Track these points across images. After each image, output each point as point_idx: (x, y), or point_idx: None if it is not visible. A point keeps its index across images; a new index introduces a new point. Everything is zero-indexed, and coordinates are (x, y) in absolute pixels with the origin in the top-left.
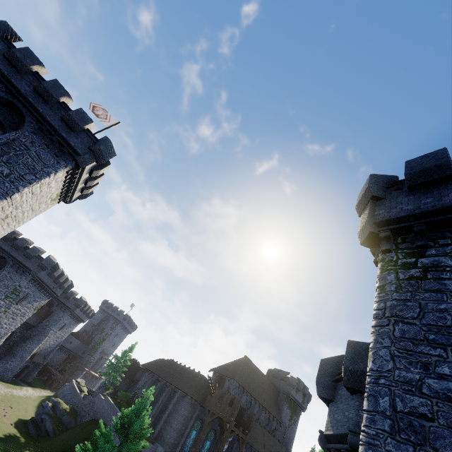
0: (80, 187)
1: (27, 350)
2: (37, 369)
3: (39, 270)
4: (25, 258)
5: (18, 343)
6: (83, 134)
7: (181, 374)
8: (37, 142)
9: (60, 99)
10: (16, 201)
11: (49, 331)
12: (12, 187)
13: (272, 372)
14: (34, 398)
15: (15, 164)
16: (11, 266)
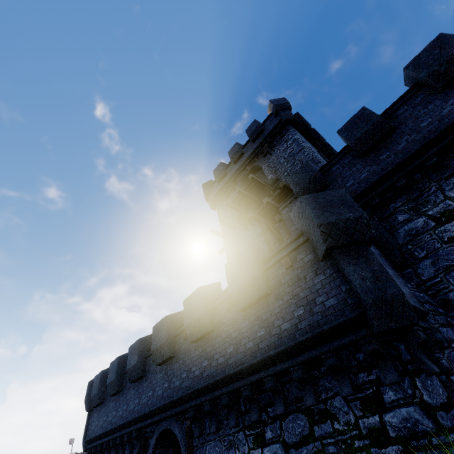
0: None
1: None
2: None
3: None
4: None
5: None
6: None
7: None
8: None
9: None
10: None
11: None
12: None
13: None
14: None
15: None
16: None
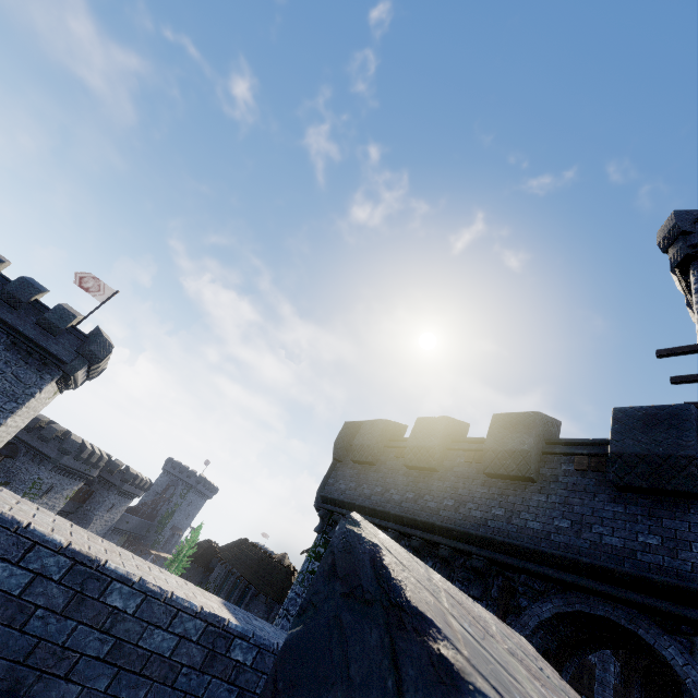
0: (82, 376)
1: None
2: None
3: (61, 455)
4: (41, 443)
5: None
6: (67, 335)
7: (258, 565)
8: (13, 360)
9: (31, 300)
10: (2, 430)
11: (93, 517)
12: None
13: None
14: None
15: None
16: (25, 454)
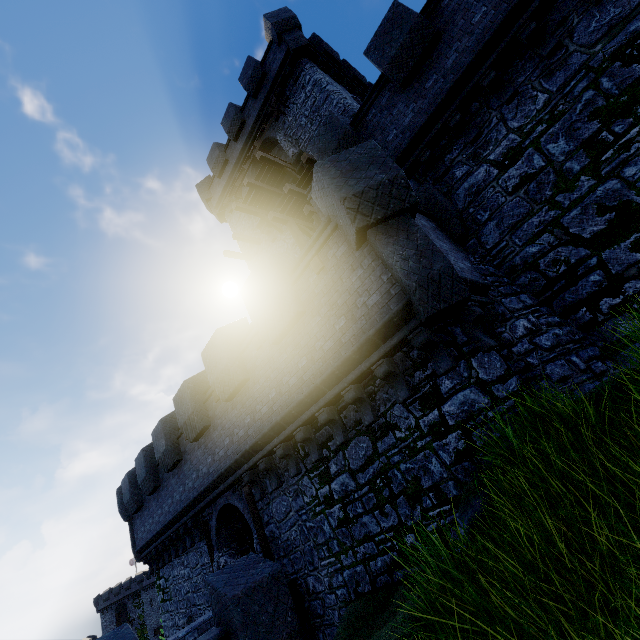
0: None
1: None
2: None
3: None
4: None
5: None
6: None
7: None
8: None
9: None
10: None
11: None
12: None
13: None
14: None
15: None
16: None
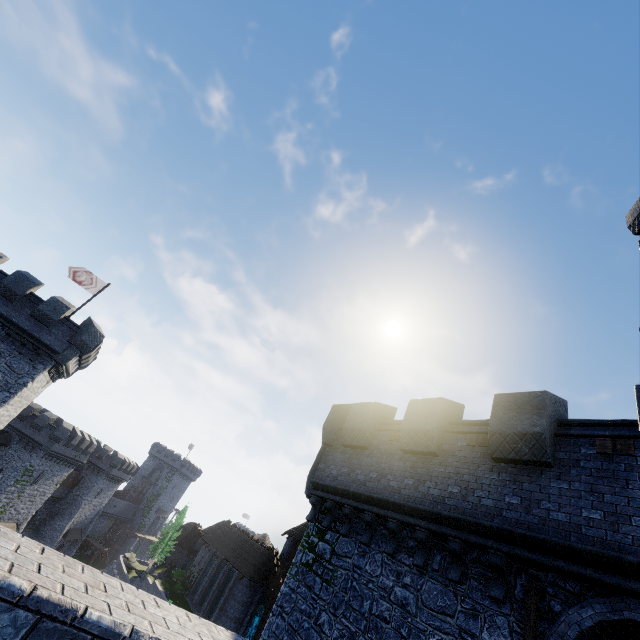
0: (74, 365)
1: (57, 529)
2: (75, 546)
3: (52, 443)
4: (33, 430)
5: (45, 521)
6: (60, 325)
7: (241, 548)
8: (7, 350)
9: (26, 292)
10: None
11: (82, 502)
12: None
13: None
14: None
15: None
16: (18, 442)
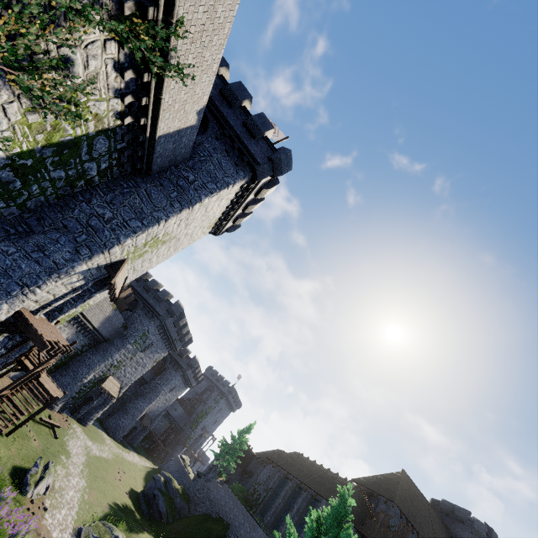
0: (236, 214)
1: (138, 408)
2: (143, 433)
3: (168, 315)
4: (155, 302)
5: (130, 399)
6: (262, 142)
7: (320, 476)
8: (219, 149)
9: (243, 102)
10: (191, 216)
11: (161, 391)
12: (195, 195)
13: (440, 505)
14: (141, 467)
15: (199, 170)
16: (142, 309)
